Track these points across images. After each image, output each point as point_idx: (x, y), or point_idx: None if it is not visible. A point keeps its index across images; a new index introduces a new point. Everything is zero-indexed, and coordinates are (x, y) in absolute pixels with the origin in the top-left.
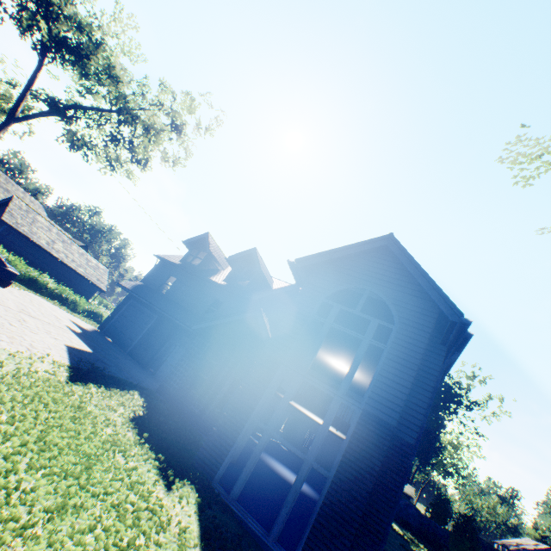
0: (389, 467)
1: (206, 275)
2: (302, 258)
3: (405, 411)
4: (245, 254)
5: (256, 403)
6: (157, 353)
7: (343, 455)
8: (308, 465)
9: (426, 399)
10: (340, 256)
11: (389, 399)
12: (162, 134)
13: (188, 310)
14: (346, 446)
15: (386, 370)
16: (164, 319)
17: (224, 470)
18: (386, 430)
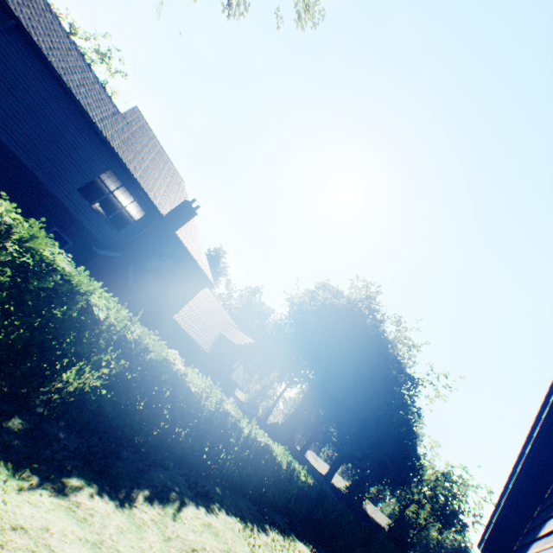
0: None
1: None
2: None
3: None
4: None
5: None
6: None
7: None
8: None
9: None
10: None
11: None
12: None
13: None
14: None
15: None
16: None
17: None
18: None
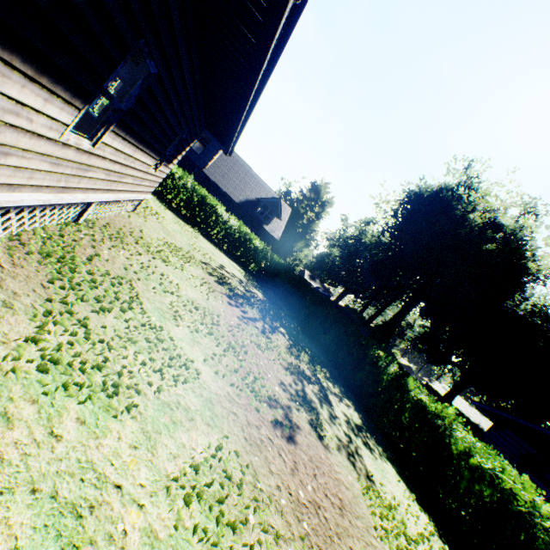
0: None
1: None
2: None
3: None
4: None
5: None
6: None
7: None
8: None
9: None
10: None
11: None
12: None
13: None
14: None
15: None
16: None
17: None
18: None
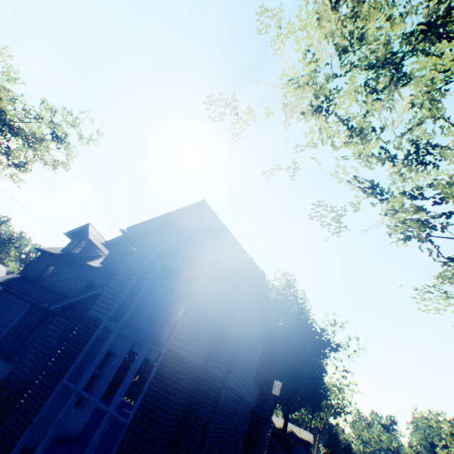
0: (198, 402)
1: (84, 260)
2: (133, 226)
3: (216, 346)
4: (121, 238)
5: (72, 364)
6: (24, 342)
7: (143, 398)
8: (108, 417)
9: (233, 332)
10: (164, 221)
11: (190, 336)
12: (45, 143)
13: (63, 294)
14: (147, 388)
15: (191, 310)
16: (36, 307)
17: (22, 446)
18: (184, 364)
